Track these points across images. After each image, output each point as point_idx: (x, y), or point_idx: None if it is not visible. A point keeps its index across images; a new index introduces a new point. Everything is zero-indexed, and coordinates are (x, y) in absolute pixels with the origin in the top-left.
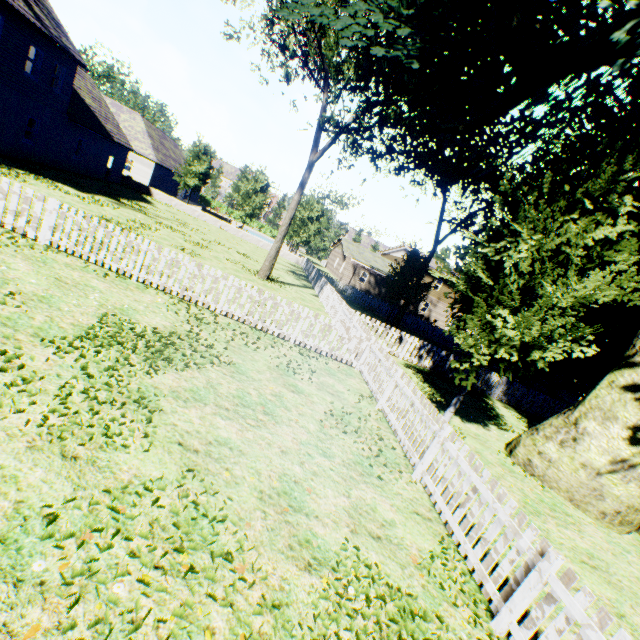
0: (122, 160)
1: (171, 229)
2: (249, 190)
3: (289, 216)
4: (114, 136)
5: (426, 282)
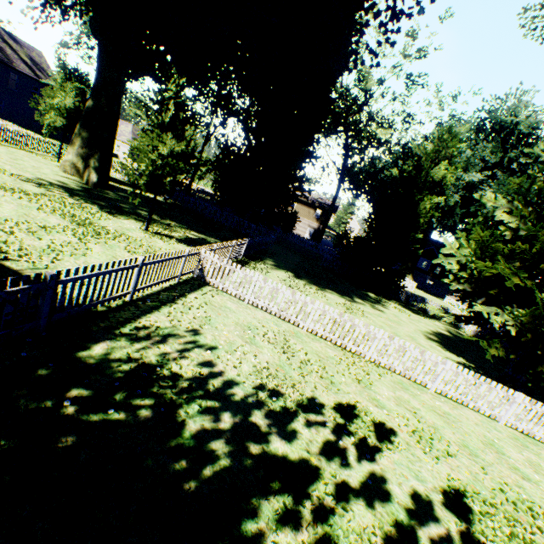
0: None
1: None
2: None
3: None
4: None
5: None
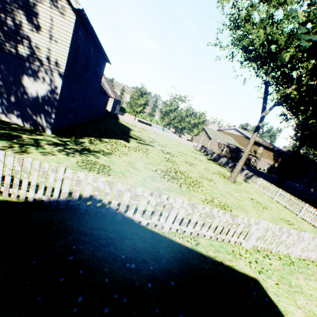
0: (107, 103)
1: (170, 154)
2: (167, 110)
3: (250, 147)
4: (107, 92)
5: (255, 148)
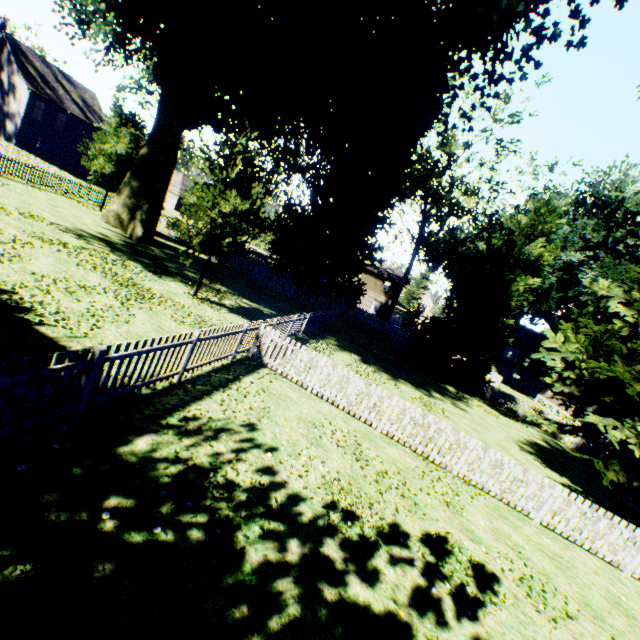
0: None
1: None
2: None
3: None
4: None
5: None
